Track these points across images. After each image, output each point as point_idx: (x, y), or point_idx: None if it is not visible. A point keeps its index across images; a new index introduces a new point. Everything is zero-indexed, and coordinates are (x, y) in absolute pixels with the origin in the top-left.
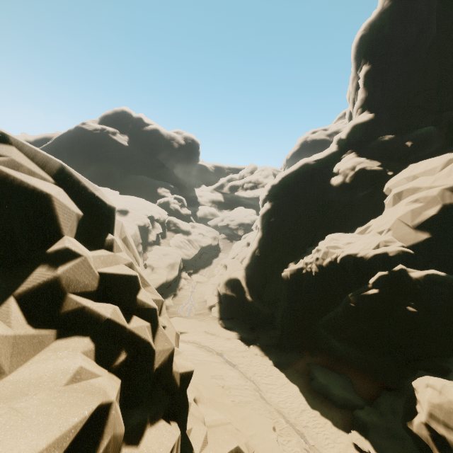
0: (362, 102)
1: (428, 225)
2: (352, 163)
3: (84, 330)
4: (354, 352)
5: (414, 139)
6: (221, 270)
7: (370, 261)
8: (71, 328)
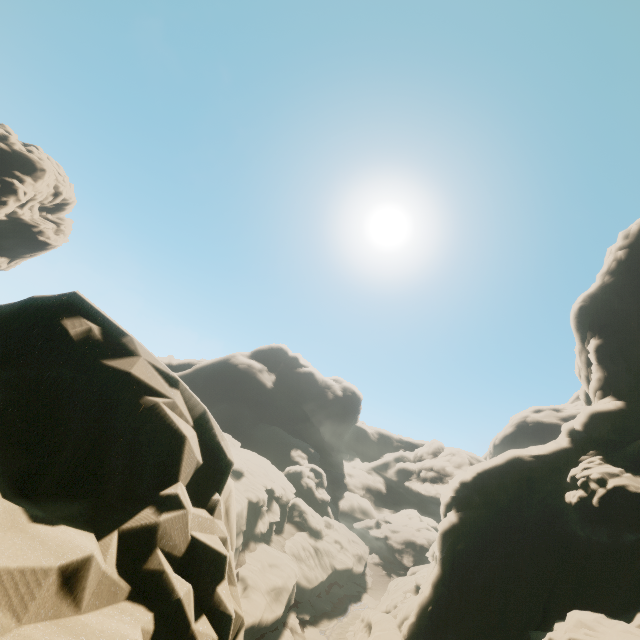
0: (601, 383)
1: None
2: (600, 474)
3: (152, 603)
4: None
5: None
6: (361, 632)
7: None
8: (143, 593)
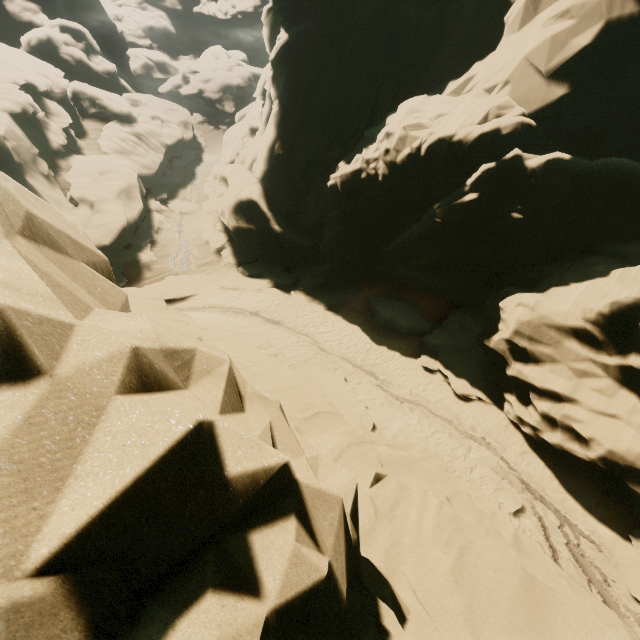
0: None
1: (571, 69)
2: None
3: None
4: (426, 276)
5: None
6: (218, 187)
7: (472, 147)
8: None
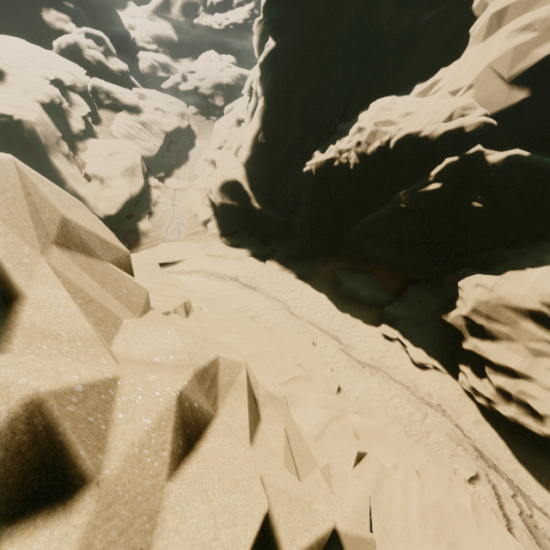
0: None
1: (532, 75)
2: None
3: None
4: (388, 253)
5: None
6: (208, 168)
7: (437, 142)
8: None
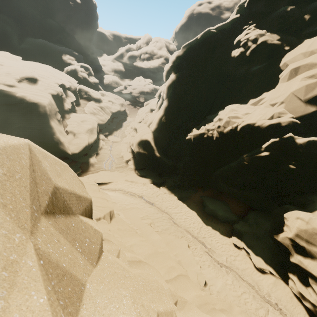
0: None
1: None
2: (255, 36)
3: None
4: (235, 190)
5: (313, 12)
6: (132, 132)
7: (265, 130)
8: None
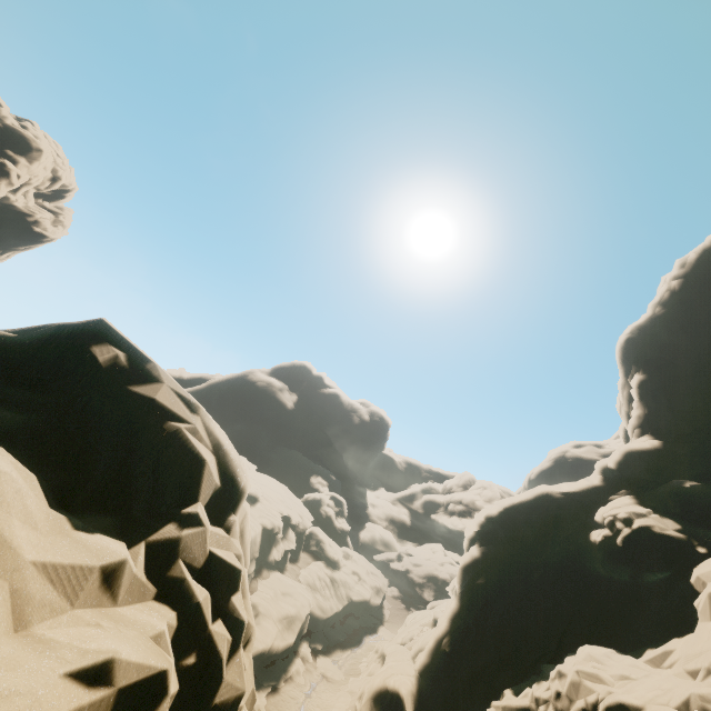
0: (640, 421)
1: None
2: (627, 513)
3: (175, 604)
4: None
5: None
6: (374, 662)
7: None
8: (167, 596)
